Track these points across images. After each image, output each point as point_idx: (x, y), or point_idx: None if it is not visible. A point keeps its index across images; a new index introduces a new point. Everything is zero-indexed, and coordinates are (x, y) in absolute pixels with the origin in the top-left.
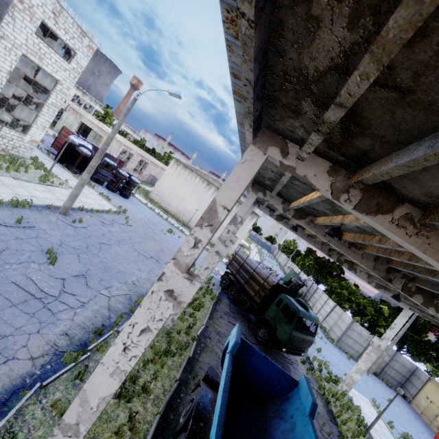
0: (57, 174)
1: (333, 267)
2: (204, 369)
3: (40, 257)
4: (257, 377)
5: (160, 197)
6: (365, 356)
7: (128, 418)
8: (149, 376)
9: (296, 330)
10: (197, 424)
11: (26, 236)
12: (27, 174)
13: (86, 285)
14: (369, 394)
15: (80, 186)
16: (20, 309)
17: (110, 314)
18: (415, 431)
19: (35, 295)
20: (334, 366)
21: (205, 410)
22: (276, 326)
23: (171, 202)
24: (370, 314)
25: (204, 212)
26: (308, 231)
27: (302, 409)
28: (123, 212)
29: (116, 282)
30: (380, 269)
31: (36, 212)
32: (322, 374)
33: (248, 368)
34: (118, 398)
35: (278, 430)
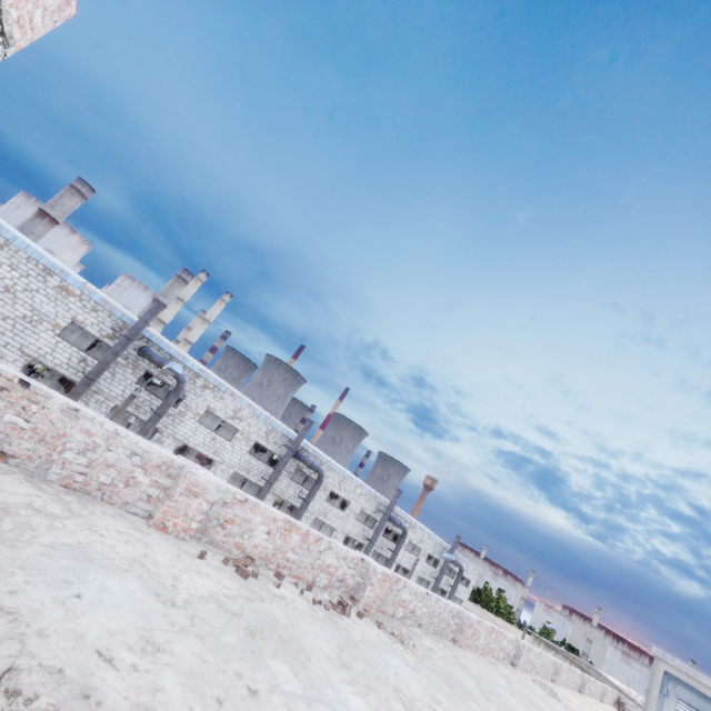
0: None
1: None
2: None
3: None
4: None
5: None
6: None
7: None
8: None
9: None
10: None
11: None
12: None
13: None
14: None
15: None
16: None
17: None
18: None
19: None
20: None
21: None
22: None
23: None
24: None
25: None
26: None
27: None
28: None
29: None
30: None
31: None
32: None
33: None
34: None
35: None
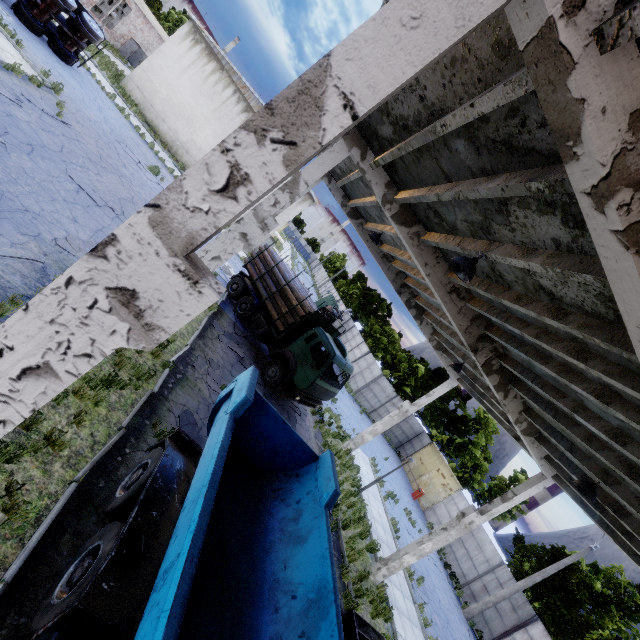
0: None
1: (380, 306)
2: (175, 412)
3: None
4: (261, 444)
5: (146, 97)
6: (387, 418)
7: (4, 491)
8: (65, 419)
9: (322, 379)
10: (146, 515)
11: None
12: None
13: None
14: (370, 452)
15: None
16: None
17: None
18: (399, 488)
19: None
20: (345, 420)
21: (165, 490)
22: (297, 367)
23: (168, 115)
24: (403, 371)
25: (281, 93)
26: (389, 249)
27: (316, 495)
28: (54, 88)
29: (11, 229)
30: (472, 333)
31: None
32: (331, 428)
33: (251, 430)
34: None
35: (274, 517)
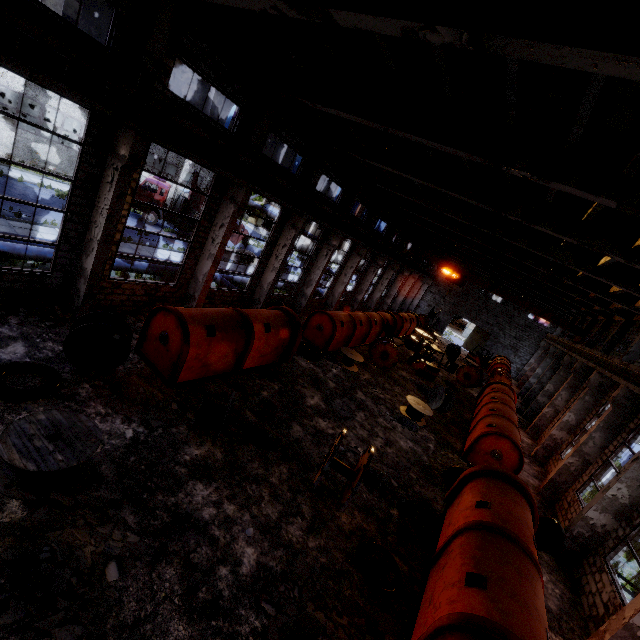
0: None
1: None
2: None
3: None
4: None
5: None
6: None
7: None
8: None
9: None
10: None
11: None
12: None
13: None
14: None
15: None
16: None
17: None
18: None
19: None
20: None
21: None
22: None
23: None
24: None
25: None
26: None
27: None
28: None
29: None
30: None
31: None
32: None
33: None
34: None
35: None
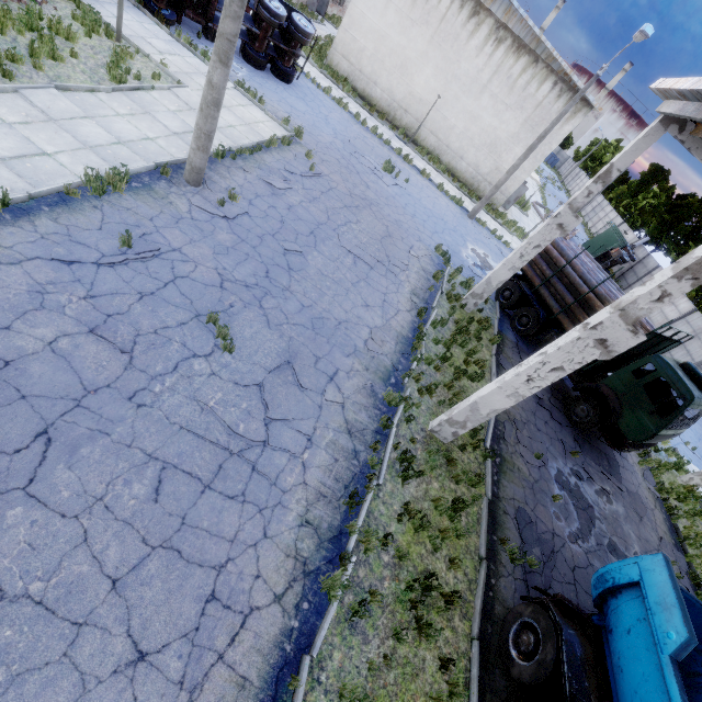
0: (135, 40)
1: None
2: (510, 513)
3: (200, 337)
4: None
5: (353, 64)
6: None
7: (437, 659)
8: (443, 563)
9: (668, 428)
10: None
11: (155, 284)
12: (78, 62)
13: (298, 385)
14: None
15: (212, 109)
16: (219, 490)
17: (355, 444)
18: None
19: (229, 447)
20: None
21: (581, 693)
22: (623, 410)
23: (379, 74)
24: None
25: None
26: None
27: None
28: (296, 134)
29: (340, 356)
30: None
31: (145, 197)
32: (657, 454)
33: None
34: (415, 627)
35: None
